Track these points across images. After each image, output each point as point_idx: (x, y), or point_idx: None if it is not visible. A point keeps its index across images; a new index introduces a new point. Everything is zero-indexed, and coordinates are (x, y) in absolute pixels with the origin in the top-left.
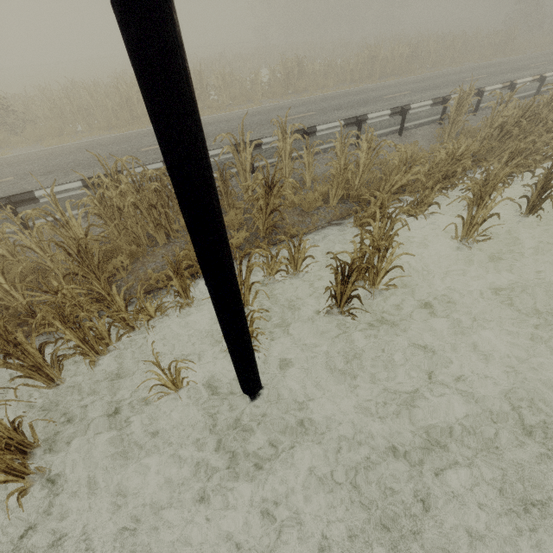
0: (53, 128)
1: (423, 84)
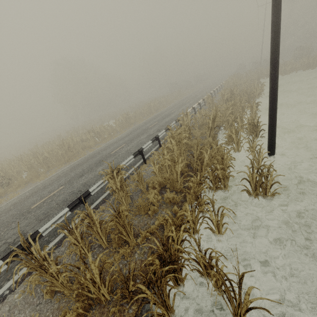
0: (35, 173)
1: (176, 106)
